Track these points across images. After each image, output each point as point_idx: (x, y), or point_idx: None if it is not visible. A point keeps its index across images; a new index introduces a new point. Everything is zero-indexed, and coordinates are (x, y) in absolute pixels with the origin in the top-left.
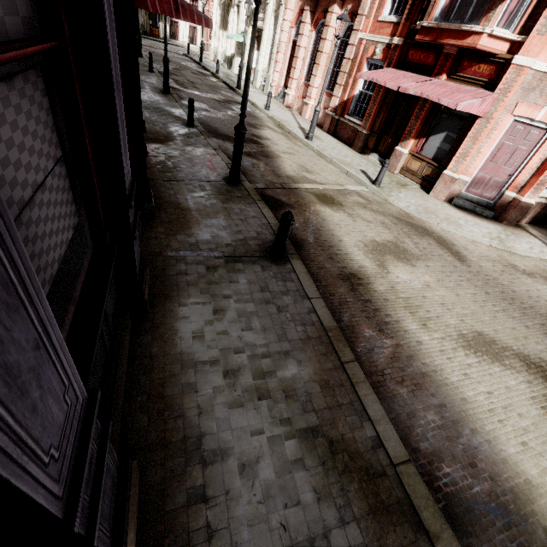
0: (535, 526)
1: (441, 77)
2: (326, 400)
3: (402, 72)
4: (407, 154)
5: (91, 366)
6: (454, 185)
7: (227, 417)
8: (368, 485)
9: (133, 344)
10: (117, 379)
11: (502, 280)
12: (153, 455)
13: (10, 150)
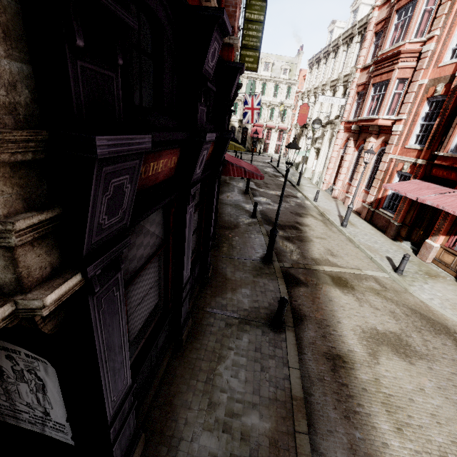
0: None
1: None
2: (269, 455)
3: (426, 183)
4: (438, 247)
5: (140, 371)
6: None
7: (199, 434)
8: None
9: (169, 364)
10: (153, 383)
11: None
12: (154, 438)
13: (139, 289)
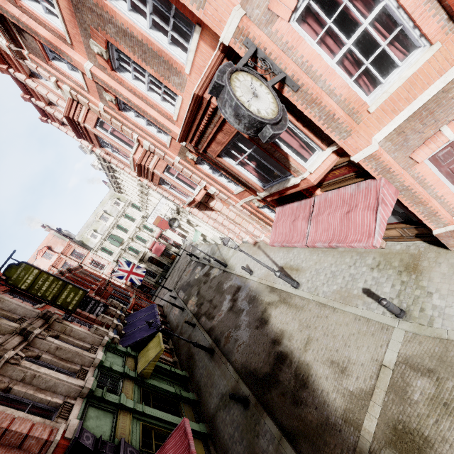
0: None
1: (316, 194)
2: None
3: (287, 207)
4: None
5: None
6: None
7: None
8: None
9: None
10: None
11: None
12: None
13: None
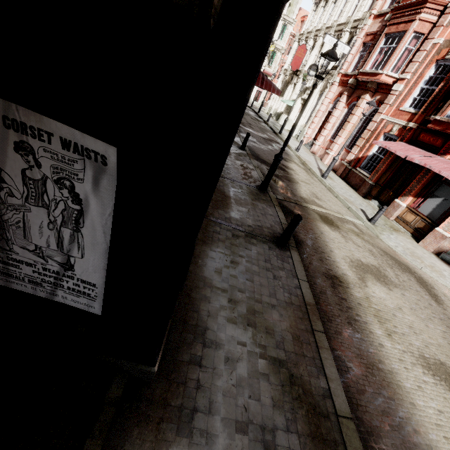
0: None
1: (445, 156)
2: (294, 347)
3: (411, 146)
4: (404, 207)
5: None
6: (444, 241)
7: (225, 326)
8: (313, 417)
9: None
10: None
11: None
12: (176, 325)
13: None
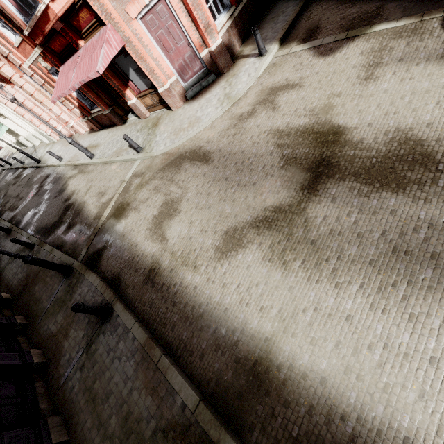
0: (273, 370)
1: (80, 45)
2: (155, 403)
3: (66, 64)
4: (136, 100)
5: None
6: (174, 90)
7: None
8: (185, 441)
9: None
10: None
11: (235, 148)
12: None
13: None
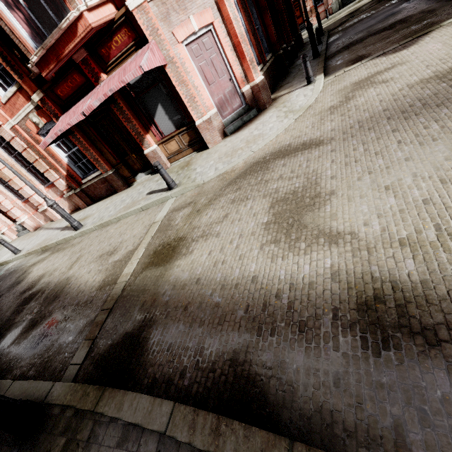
0: None
1: (102, 78)
2: None
3: (72, 109)
4: (157, 147)
5: None
6: (213, 123)
7: None
8: None
9: None
10: None
11: (362, 116)
12: None
13: None
